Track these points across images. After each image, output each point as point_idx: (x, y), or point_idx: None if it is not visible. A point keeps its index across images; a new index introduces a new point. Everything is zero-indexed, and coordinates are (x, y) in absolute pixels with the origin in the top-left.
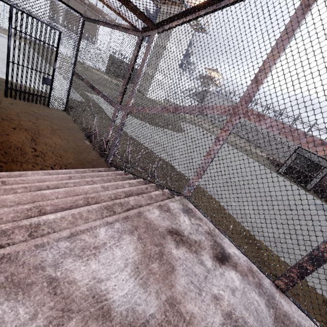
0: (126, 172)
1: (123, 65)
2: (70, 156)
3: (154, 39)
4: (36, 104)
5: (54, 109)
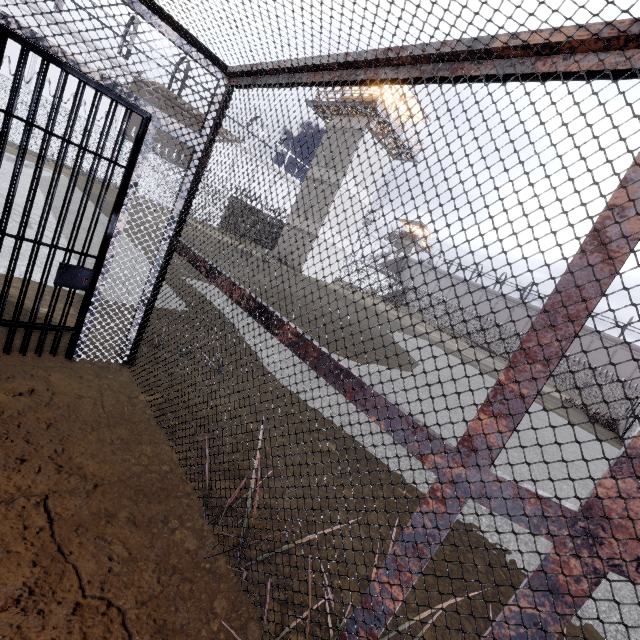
0: None
1: (255, 214)
2: None
3: None
4: (20, 360)
5: (89, 364)
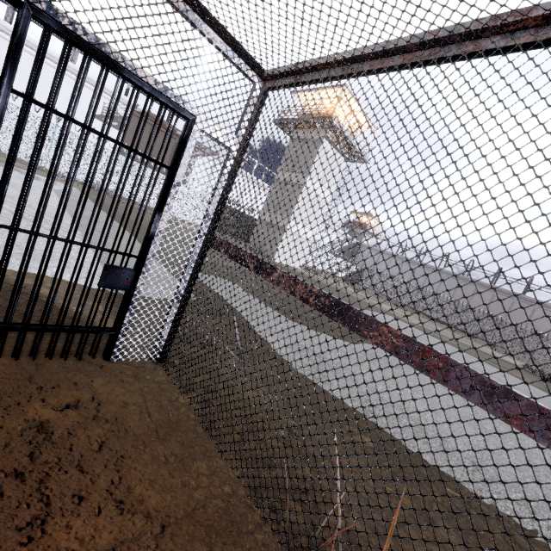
0: None
1: (231, 213)
2: None
3: None
4: (62, 365)
5: (126, 365)
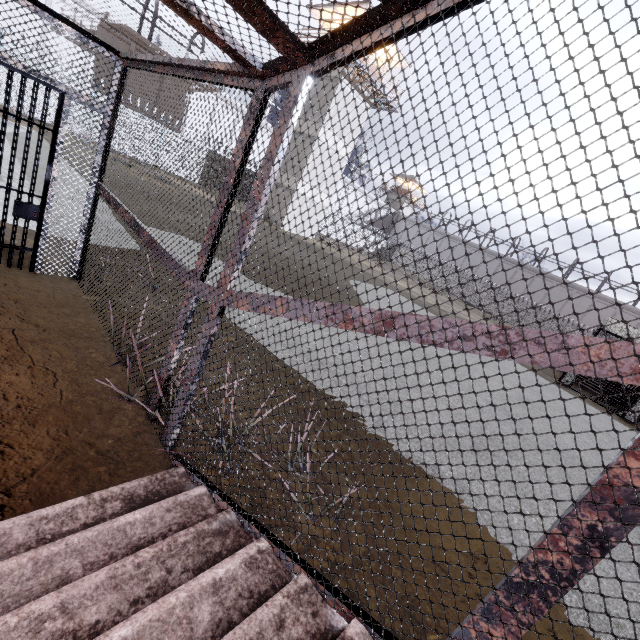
0: (217, 494)
1: None
2: (43, 441)
3: (300, 93)
4: None
5: (48, 276)
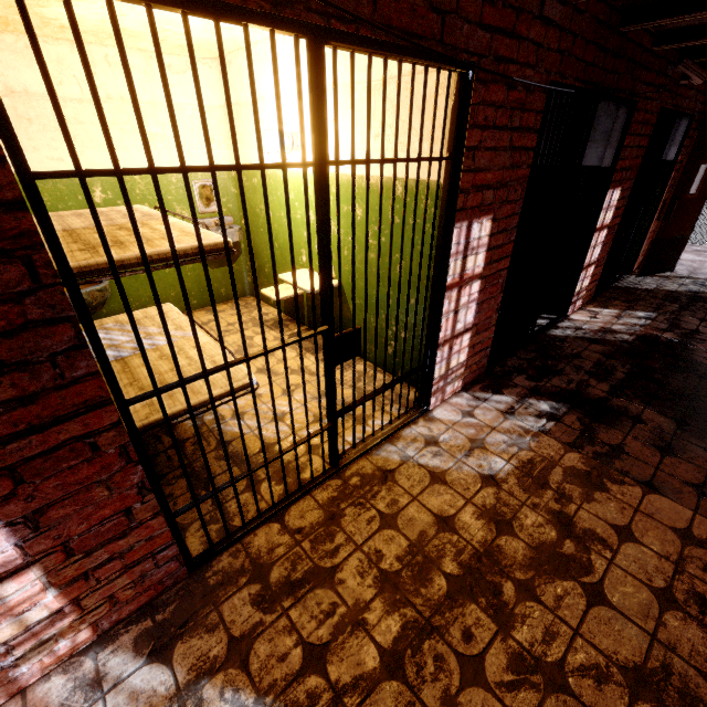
0: None
1: None
2: None
3: None
4: None
5: None
